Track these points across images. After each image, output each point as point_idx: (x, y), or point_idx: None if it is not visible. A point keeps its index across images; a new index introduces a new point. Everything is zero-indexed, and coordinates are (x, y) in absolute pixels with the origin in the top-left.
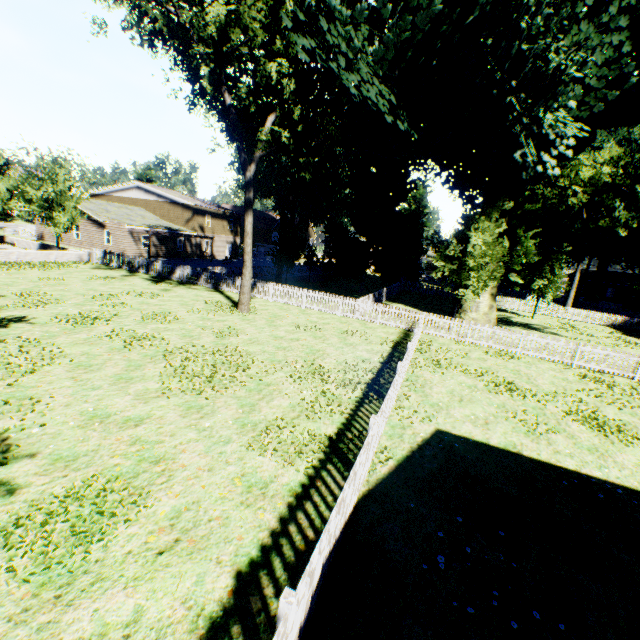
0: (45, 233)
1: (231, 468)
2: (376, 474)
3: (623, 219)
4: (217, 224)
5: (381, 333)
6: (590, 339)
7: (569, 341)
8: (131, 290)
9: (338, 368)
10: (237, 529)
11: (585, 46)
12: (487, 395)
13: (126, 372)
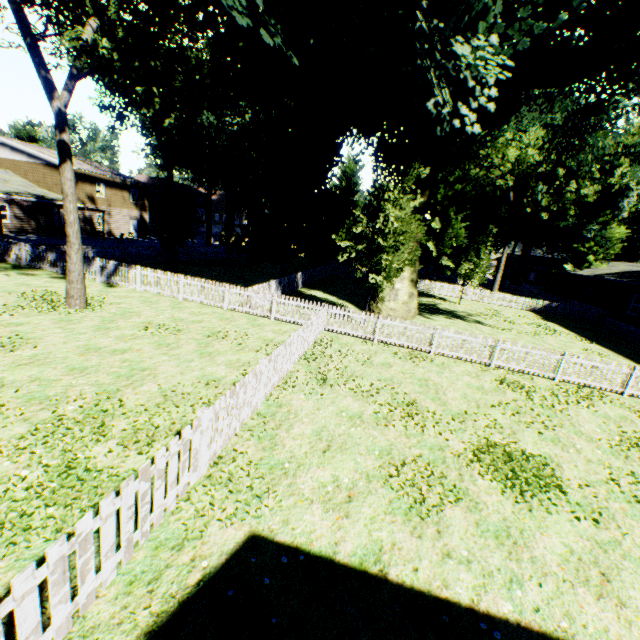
0: None
1: None
2: None
3: (545, 203)
4: (114, 195)
5: (269, 332)
6: (513, 327)
7: (492, 331)
8: None
9: (152, 403)
10: None
11: None
12: (372, 431)
13: None
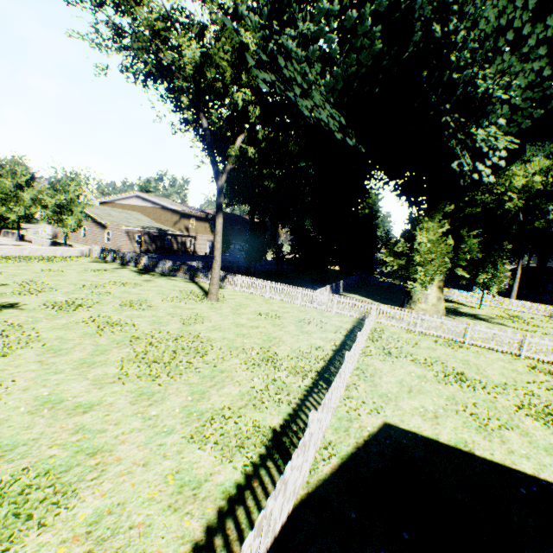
0: (59, 233)
1: (167, 463)
2: (317, 474)
3: None
4: (200, 225)
5: (336, 321)
6: (536, 330)
7: (516, 331)
8: (118, 280)
9: (291, 355)
10: (157, 540)
11: (509, 72)
12: (436, 386)
13: (91, 356)
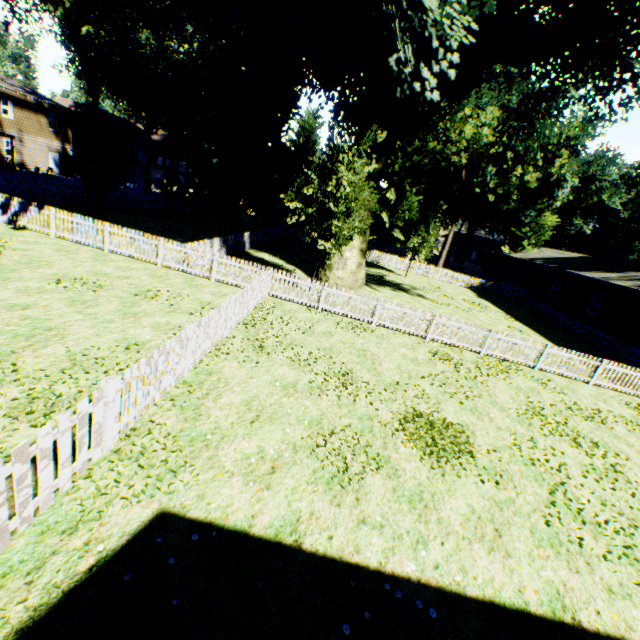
0: None
1: None
2: None
3: (493, 185)
4: (27, 118)
5: (207, 294)
6: (451, 303)
7: (432, 305)
8: None
9: (56, 368)
10: None
11: None
12: (305, 401)
13: None
